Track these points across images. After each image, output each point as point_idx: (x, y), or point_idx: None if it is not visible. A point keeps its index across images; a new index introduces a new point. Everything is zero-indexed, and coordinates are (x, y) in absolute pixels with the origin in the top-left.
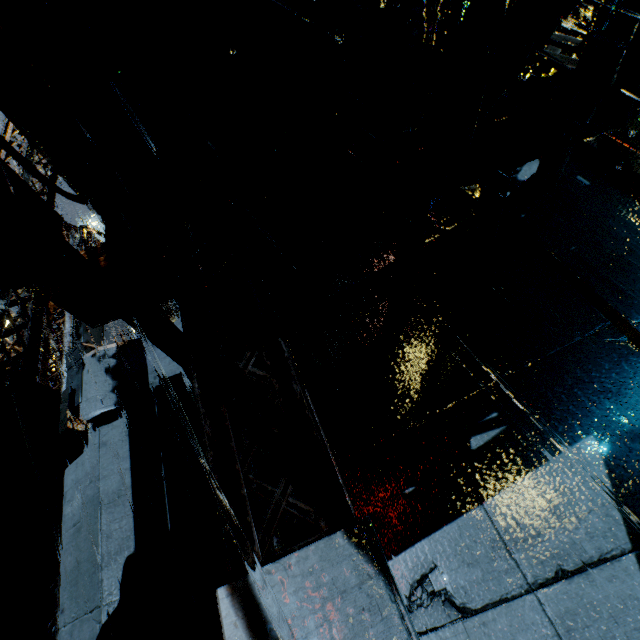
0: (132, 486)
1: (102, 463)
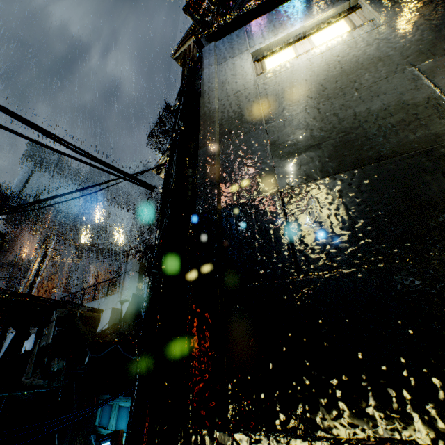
0: None
1: None
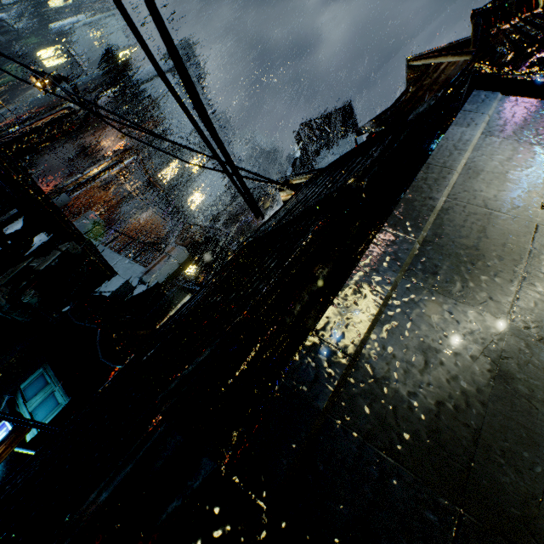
0: None
1: None
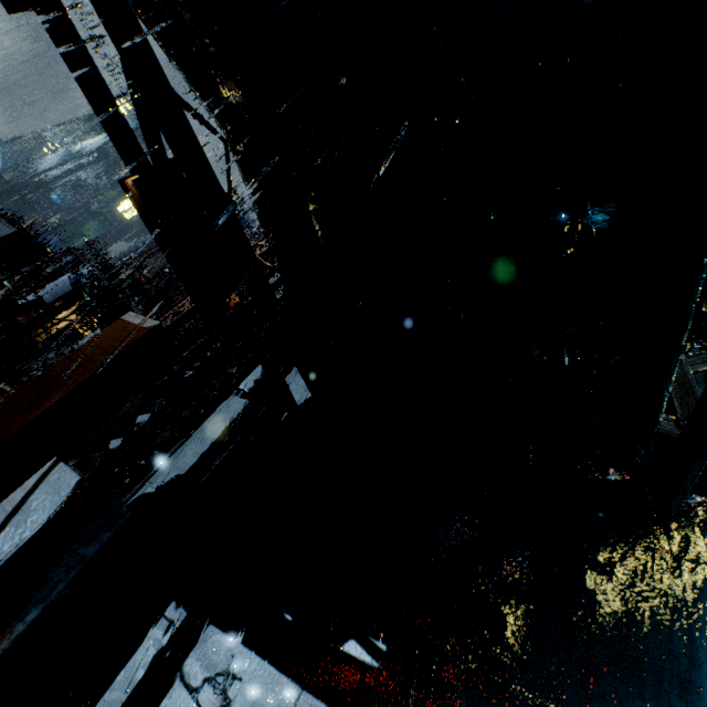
0: (214, 441)
1: (218, 415)
